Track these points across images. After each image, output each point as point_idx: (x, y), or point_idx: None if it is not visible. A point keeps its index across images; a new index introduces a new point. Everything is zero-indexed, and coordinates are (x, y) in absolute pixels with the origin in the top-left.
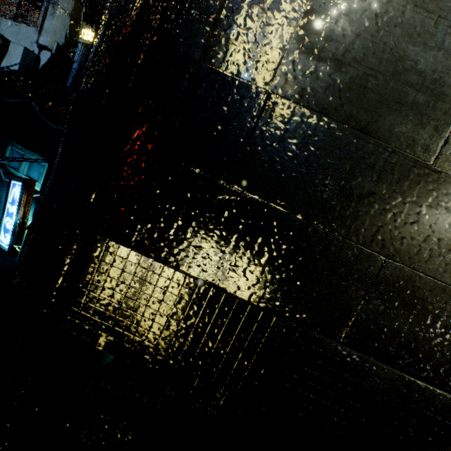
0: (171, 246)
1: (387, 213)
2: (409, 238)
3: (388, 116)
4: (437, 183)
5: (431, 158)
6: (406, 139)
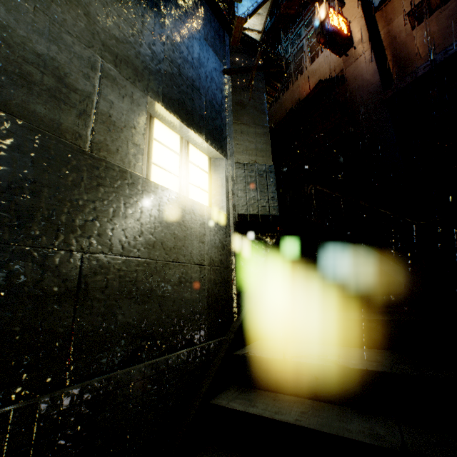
0: None
1: (63, 202)
2: (98, 225)
3: (16, 90)
4: (102, 169)
5: (87, 145)
6: (51, 122)
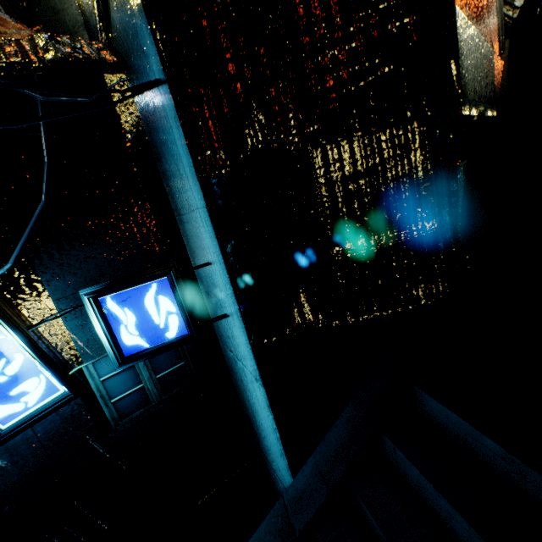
0: (463, 6)
1: None
2: None
3: None
4: None
5: None
6: None
